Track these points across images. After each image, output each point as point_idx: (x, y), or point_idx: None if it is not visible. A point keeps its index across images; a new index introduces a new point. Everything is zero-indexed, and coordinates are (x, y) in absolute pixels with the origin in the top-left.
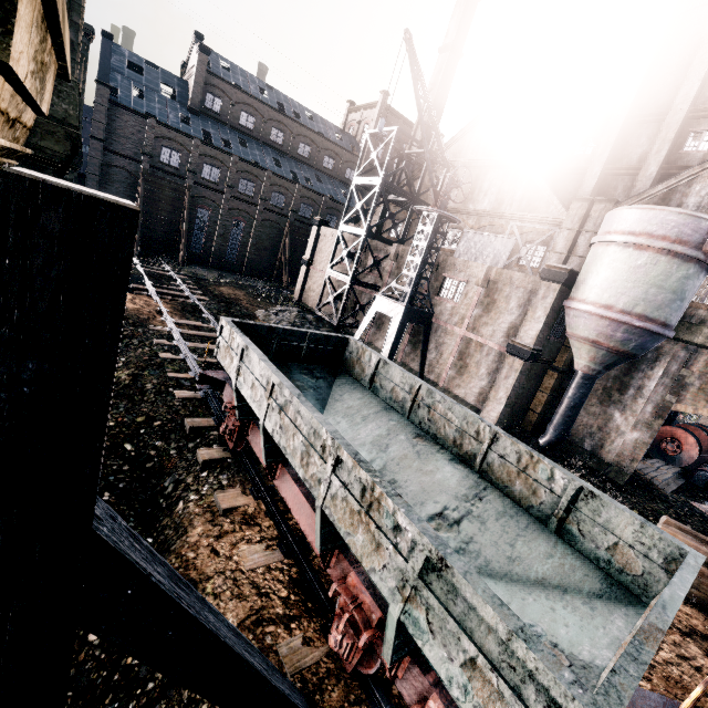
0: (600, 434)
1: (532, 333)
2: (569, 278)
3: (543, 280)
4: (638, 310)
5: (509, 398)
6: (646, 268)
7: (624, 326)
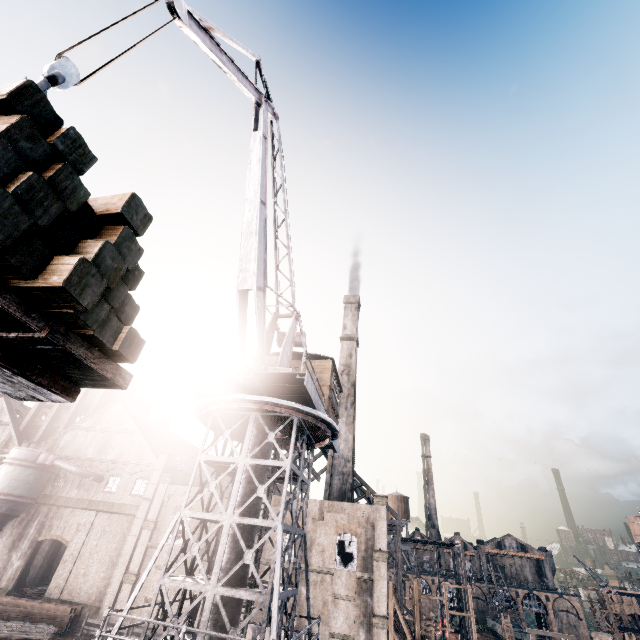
0: (4, 571)
1: None
2: None
3: None
4: (6, 491)
5: None
6: (12, 472)
7: None
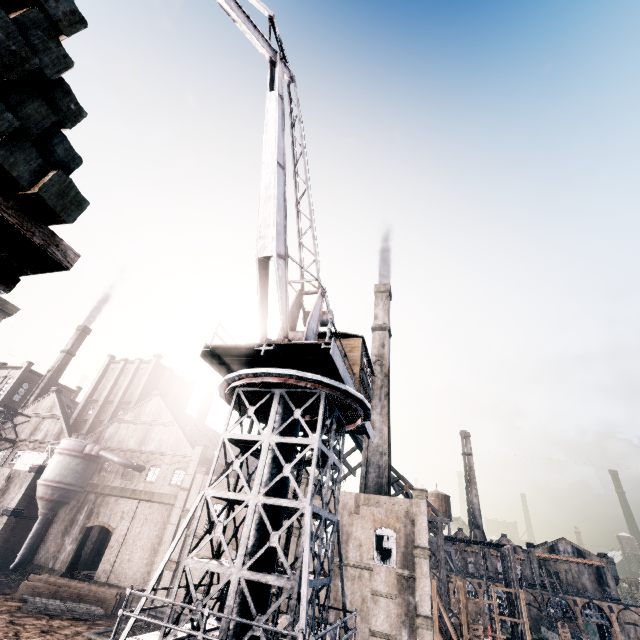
0: (58, 554)
1: (17, 500)
2: (40, 469)
3: (29, 472)
4: (57, 479)
5: None
6: (62, 461)
7: (51, 487)
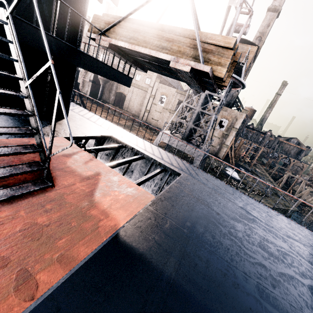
0: (109, 98)
1: (92, 77)
2: None
3: None
4: None
5: (91, 90)
6: None
7: None
